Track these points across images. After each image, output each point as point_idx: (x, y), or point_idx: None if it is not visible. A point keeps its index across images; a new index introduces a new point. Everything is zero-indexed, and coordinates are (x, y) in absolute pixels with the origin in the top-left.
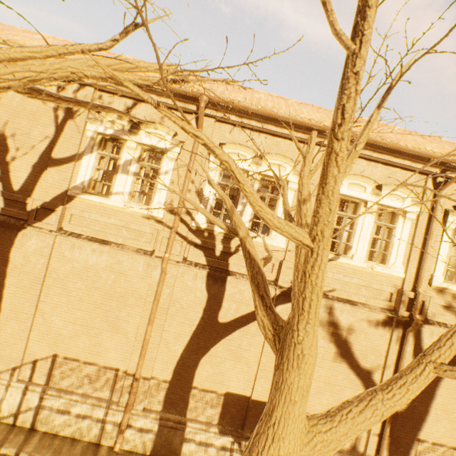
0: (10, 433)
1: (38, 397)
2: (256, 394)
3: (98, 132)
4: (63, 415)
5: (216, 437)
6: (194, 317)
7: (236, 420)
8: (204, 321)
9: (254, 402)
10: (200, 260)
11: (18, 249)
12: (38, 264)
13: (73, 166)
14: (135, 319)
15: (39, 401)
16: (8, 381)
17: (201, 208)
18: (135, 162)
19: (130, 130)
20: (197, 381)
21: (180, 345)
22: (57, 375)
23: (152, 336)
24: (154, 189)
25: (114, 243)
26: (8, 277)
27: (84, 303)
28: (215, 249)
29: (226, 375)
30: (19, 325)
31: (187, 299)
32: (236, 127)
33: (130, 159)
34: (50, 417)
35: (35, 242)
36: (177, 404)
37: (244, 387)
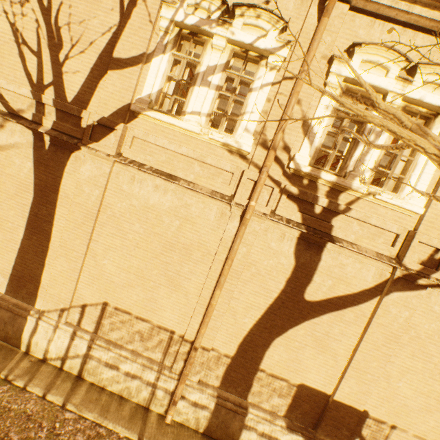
0: (57, 378)
1: (86, 345)
2: (341, 395)
3: (175, 22)
4: (111, 369)
5: (283, 432)
6: (273, 288)
7: (308, 417)
8: (285, 295)
9: (335, 403)
10: (293, 216)
11: (69, 175)
12: (91, 196)
13: (138, 70)
14: (198, 278)
15: (87, 350)
16: (56, 322)
17: (376, 117)
18: (220, 70)
19: (220, 17)
20: (265, 364)
21: (250, 319)
22: (106, 325)
23: (217, 302)
24: (242, 111)
25: (183, 180)
26: (59, 207)
27: (140, 250)
28: (316, 203)
29: (304, 364)
30: (69, 263)
31: (266, 264)
32: (378, 21)
33: (214, 65)
34: (98, 369)
35: (89, 168)
36: (238, 384)
37: (324, 383)
